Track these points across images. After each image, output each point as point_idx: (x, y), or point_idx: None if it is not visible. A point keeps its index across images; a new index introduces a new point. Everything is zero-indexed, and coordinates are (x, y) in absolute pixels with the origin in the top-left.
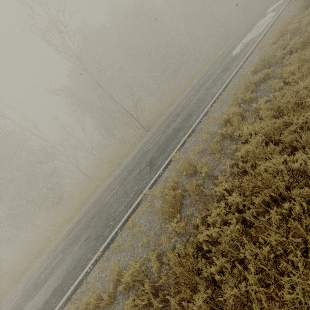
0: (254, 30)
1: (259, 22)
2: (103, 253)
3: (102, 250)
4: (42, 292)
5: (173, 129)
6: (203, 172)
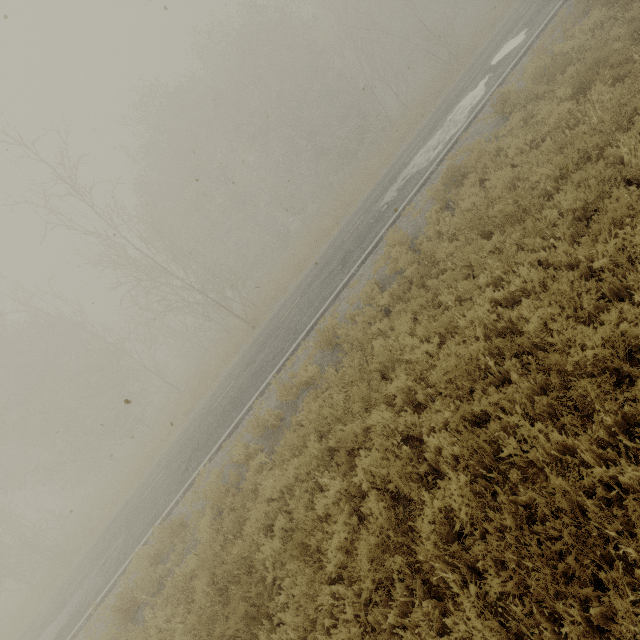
0: (438, 135)
1: (462, 102)
2: (98, 606)
3: (97, 603)
4: (57, 622)
5: (240, 386)
6: (170, 559)
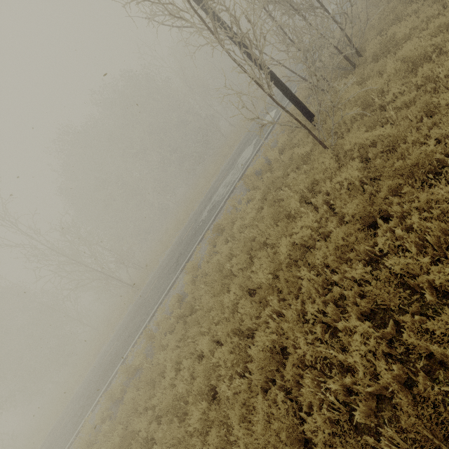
0: (231, 174)
1: (244, 152)
2: None
3: None
4: None
5: (117, 349)
6: None
